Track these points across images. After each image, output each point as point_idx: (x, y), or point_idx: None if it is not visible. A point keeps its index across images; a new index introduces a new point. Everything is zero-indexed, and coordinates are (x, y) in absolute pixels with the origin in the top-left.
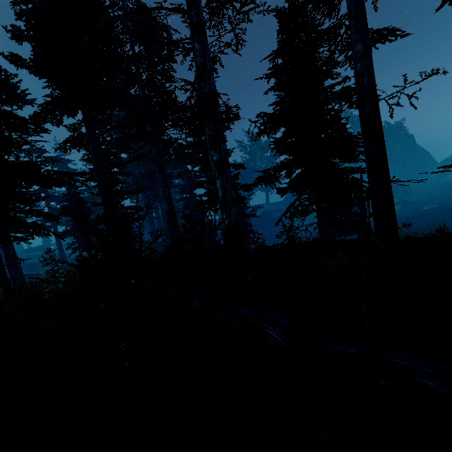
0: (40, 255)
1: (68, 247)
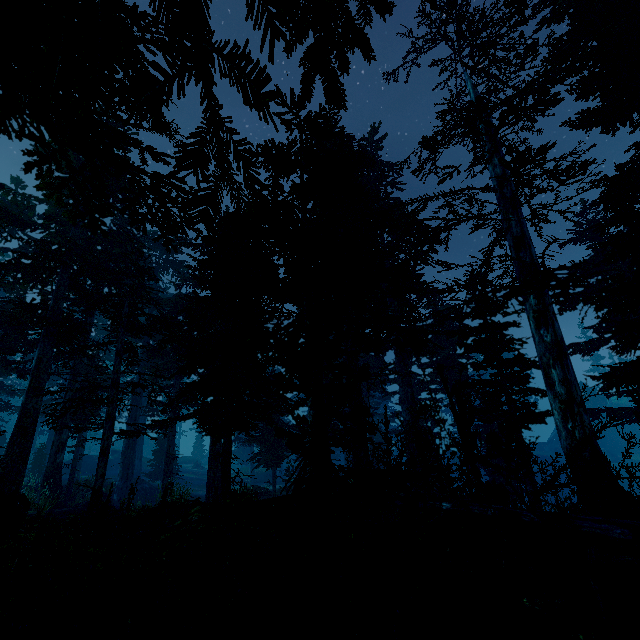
0: (190, 468)
1: (253, 457)
